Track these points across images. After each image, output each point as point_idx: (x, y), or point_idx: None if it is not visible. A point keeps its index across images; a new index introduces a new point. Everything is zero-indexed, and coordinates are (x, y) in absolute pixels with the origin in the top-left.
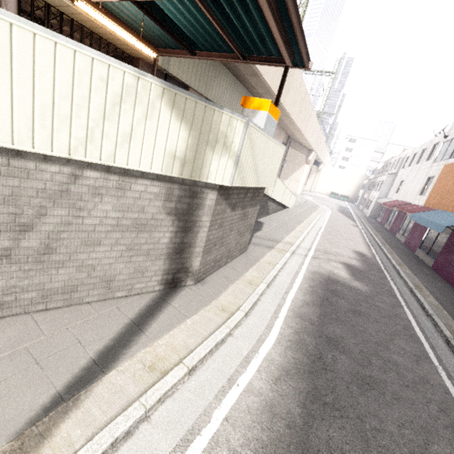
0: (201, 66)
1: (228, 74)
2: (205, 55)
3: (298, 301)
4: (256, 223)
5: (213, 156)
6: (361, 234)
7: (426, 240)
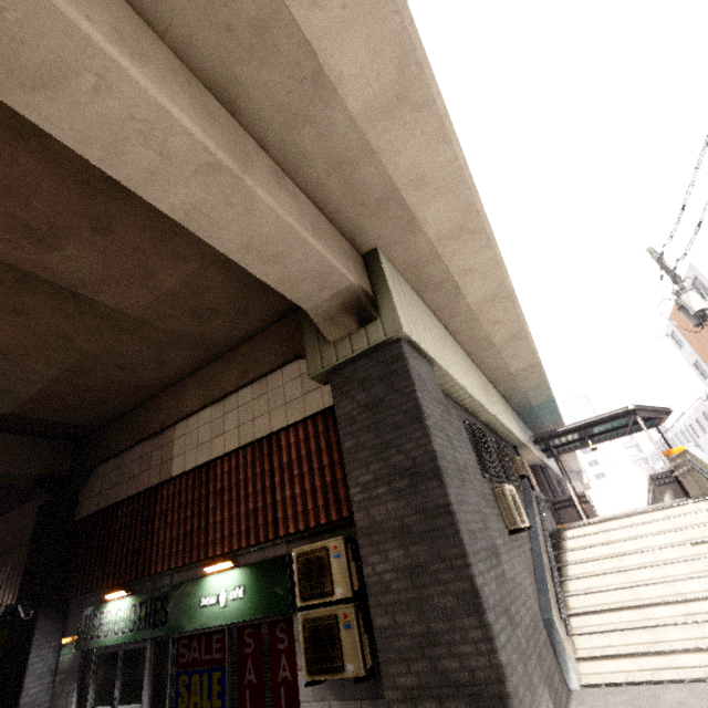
0: None
1: None
2: (596, 443)
3: None
4: None
5: None
6: None
7: None
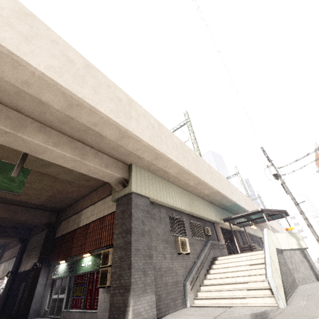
0: None
1: None
2: (260, 223)
3: None
4: None
5: (300, 242)
6: None
7: None
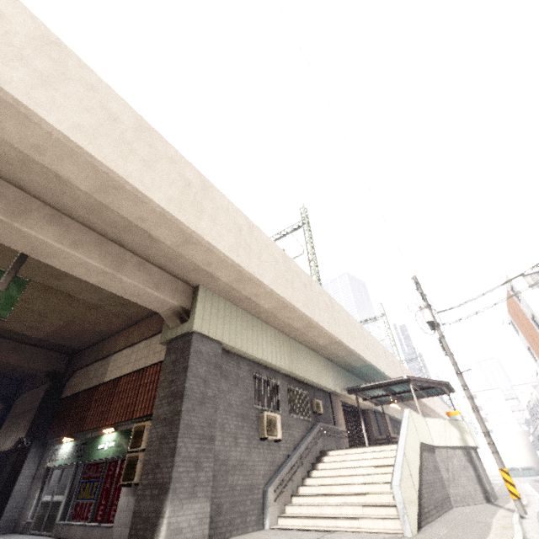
0: None
1: None
2: (407, 400)
3: None
4: None
5: (465, 436)
6: None
7: None
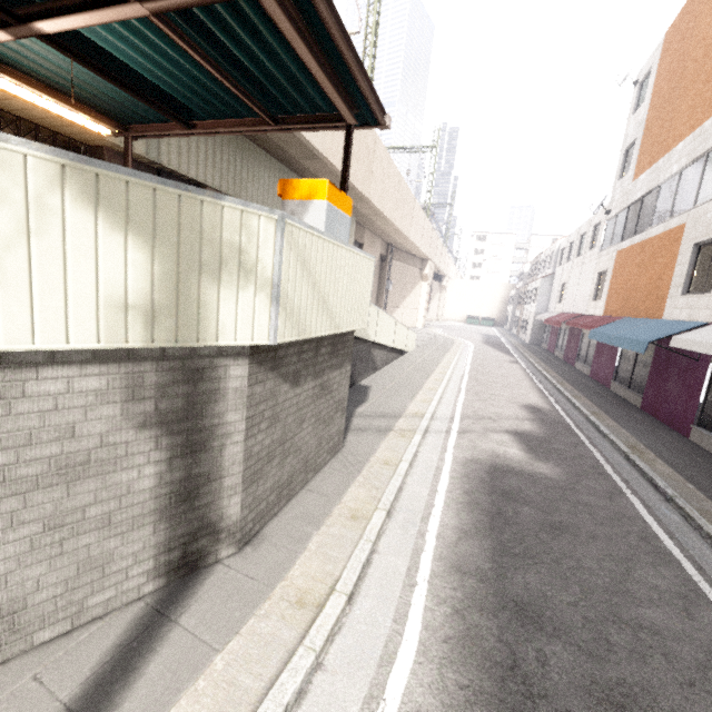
0: (221, 151)
1: (270, 161)
2: (210, 126)
3: (449, 533)
4: (357, 389)
5: (221, 292)
6: (525, 374)
7: (621, 367)
